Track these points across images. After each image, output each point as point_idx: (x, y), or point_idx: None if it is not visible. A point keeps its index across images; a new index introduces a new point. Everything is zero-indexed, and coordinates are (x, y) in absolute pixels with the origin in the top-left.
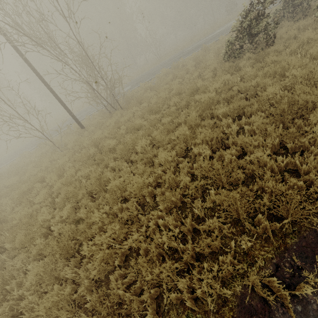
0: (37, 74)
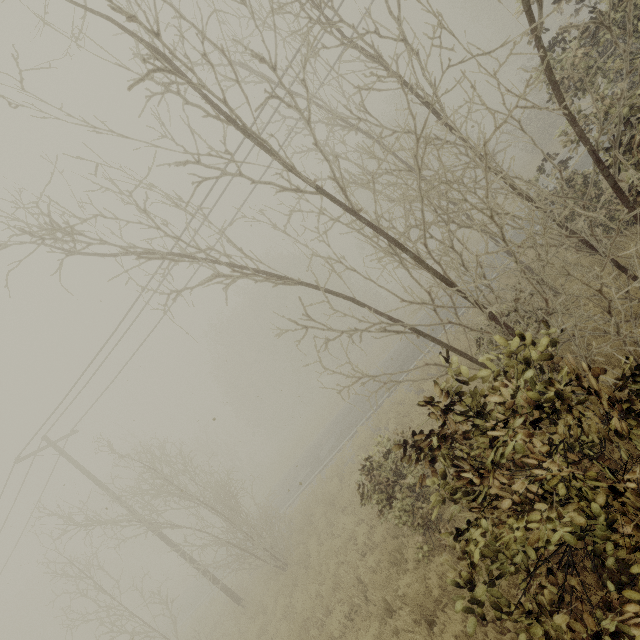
0: (167, 543)
